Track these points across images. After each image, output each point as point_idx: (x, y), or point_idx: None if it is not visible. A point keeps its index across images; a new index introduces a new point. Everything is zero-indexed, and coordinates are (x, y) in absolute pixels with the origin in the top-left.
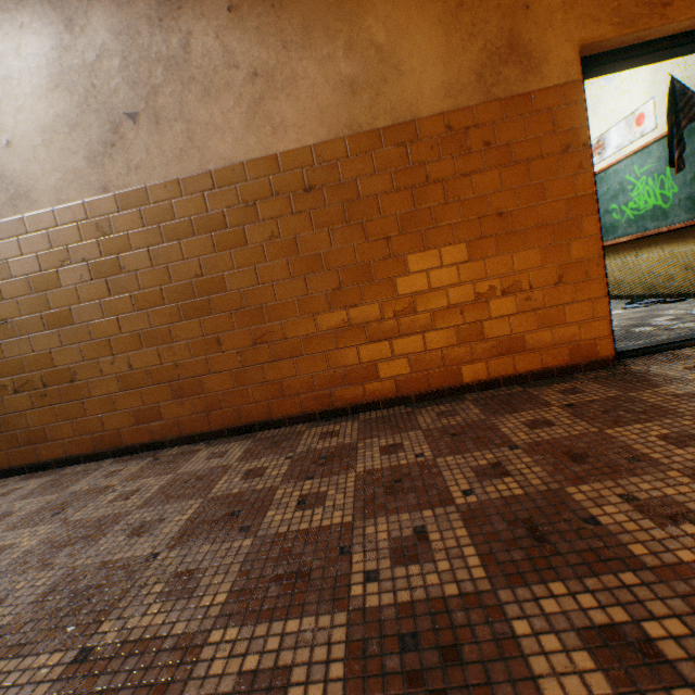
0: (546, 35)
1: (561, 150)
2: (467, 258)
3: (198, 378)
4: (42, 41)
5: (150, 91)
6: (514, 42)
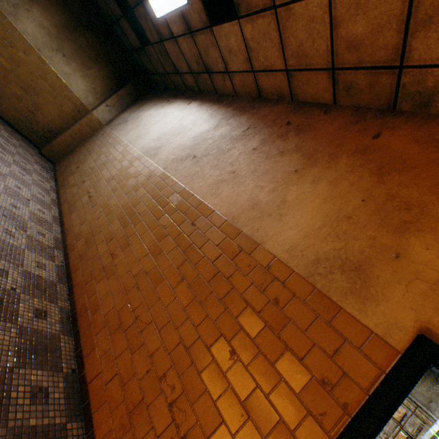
0: (396, 286)
1: (321, 378)
2: (189, 346)
3: (95, 243)
4: (207, 127)
5: (206, 154)
6: (363, 266)
